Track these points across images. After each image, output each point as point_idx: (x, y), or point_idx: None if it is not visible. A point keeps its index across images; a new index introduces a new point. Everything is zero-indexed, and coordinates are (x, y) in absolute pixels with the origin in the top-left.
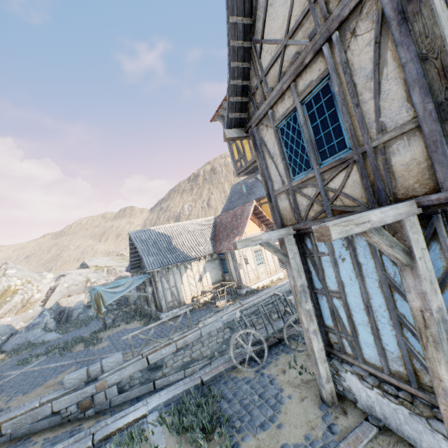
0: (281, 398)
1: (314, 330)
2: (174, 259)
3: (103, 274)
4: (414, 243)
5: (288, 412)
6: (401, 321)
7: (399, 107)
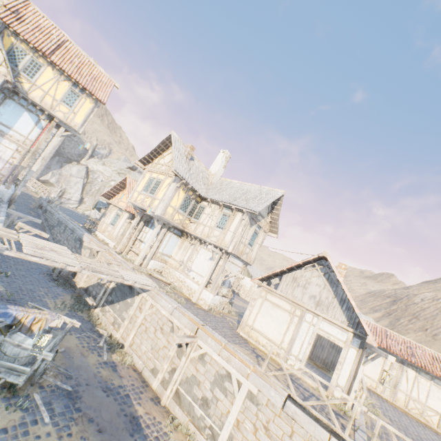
0: None
1: None
2: None
3: None
4: None
5: None
6: None
7: None
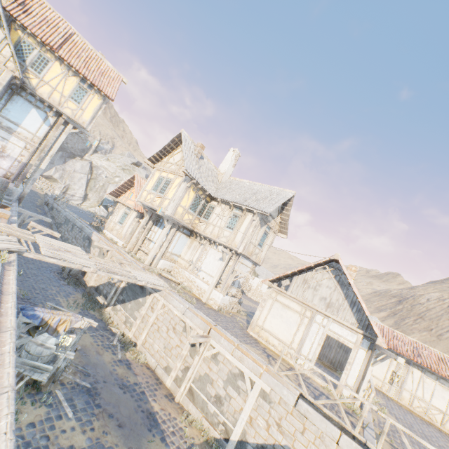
0: None
1: None
2: None
3: None
4: None
5: None
6: None
7: None
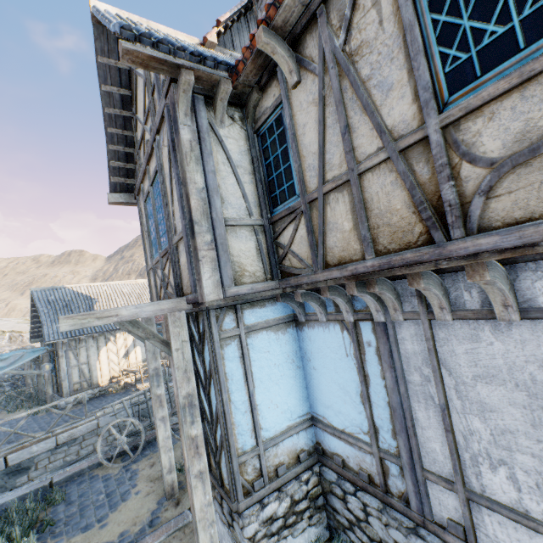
0: (128, 495)
1: (163, 417)
2: (91, 328)
3: (1, 343)
4: (174, 335)
5: (124, 509)
6: (201, 406)
7: (179, 216)
